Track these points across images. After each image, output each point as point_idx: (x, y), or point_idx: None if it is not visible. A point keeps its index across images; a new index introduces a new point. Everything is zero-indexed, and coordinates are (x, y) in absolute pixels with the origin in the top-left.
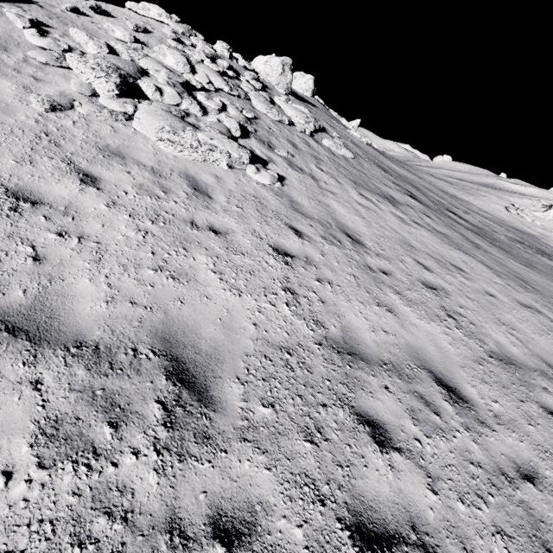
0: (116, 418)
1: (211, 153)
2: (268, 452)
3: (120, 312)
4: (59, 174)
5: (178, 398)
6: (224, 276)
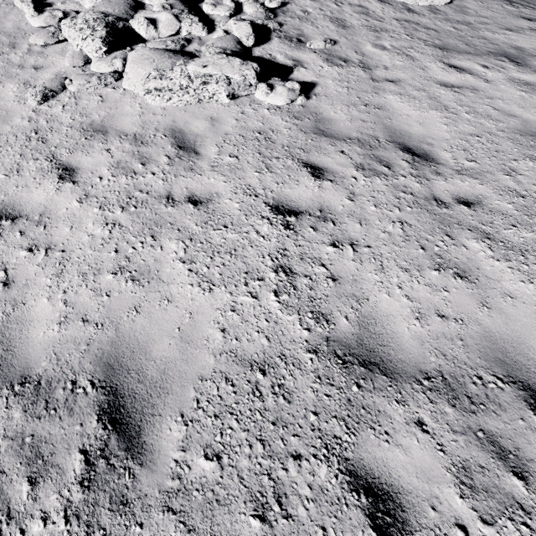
0: (36, 473)
1: (205, 87)
2: (195, 530)
3: (70, 334)
4: (40, 176)
5: (104, 447)
6: (194, 266)
